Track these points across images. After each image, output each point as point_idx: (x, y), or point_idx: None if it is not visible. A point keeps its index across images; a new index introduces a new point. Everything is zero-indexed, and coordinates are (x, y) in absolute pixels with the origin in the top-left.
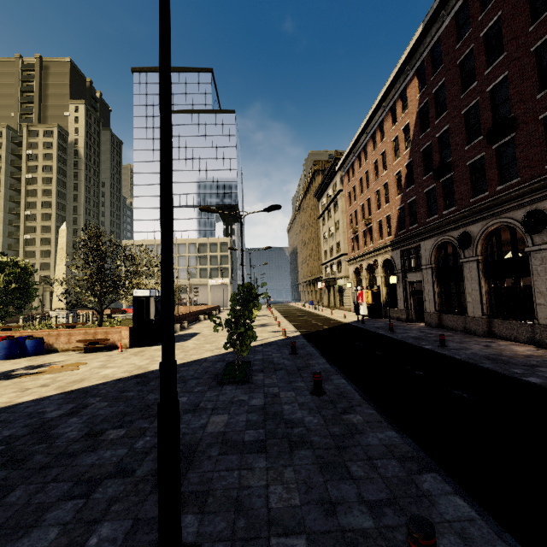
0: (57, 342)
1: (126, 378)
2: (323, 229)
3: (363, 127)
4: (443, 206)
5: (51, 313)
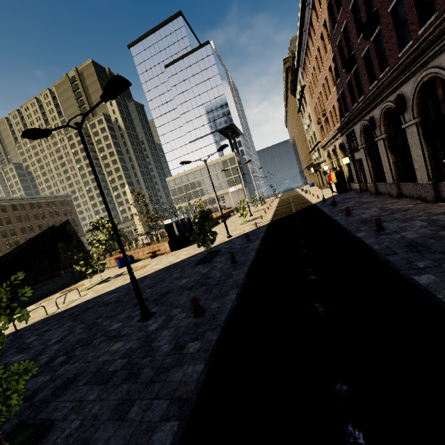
0: (139, 255)
1: (162, 268)
2: (303, 122)
3: (300, 28)
4: (357, 95)
5: (139, 238)
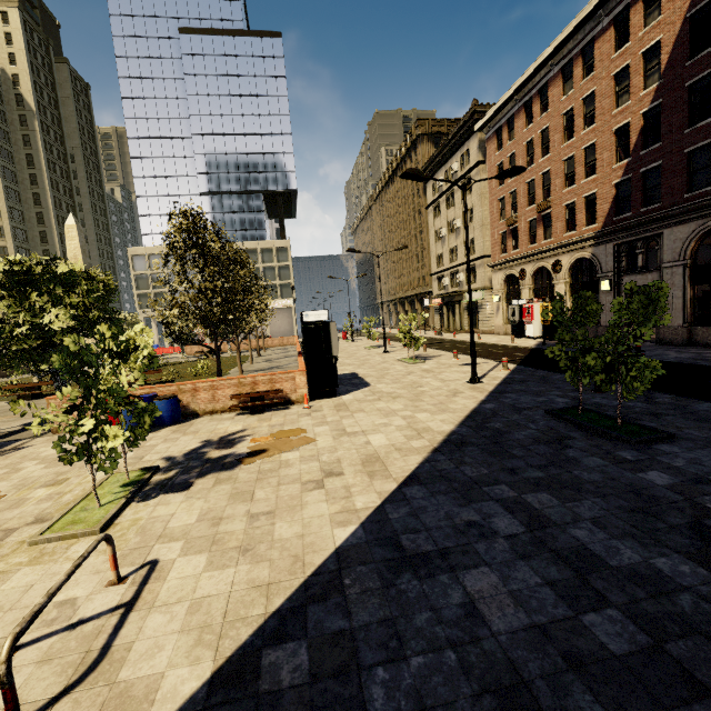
0: (195, 401)
1: (445, 447)
2: (435, 223)
3: (549, 55)
4: None
5: None
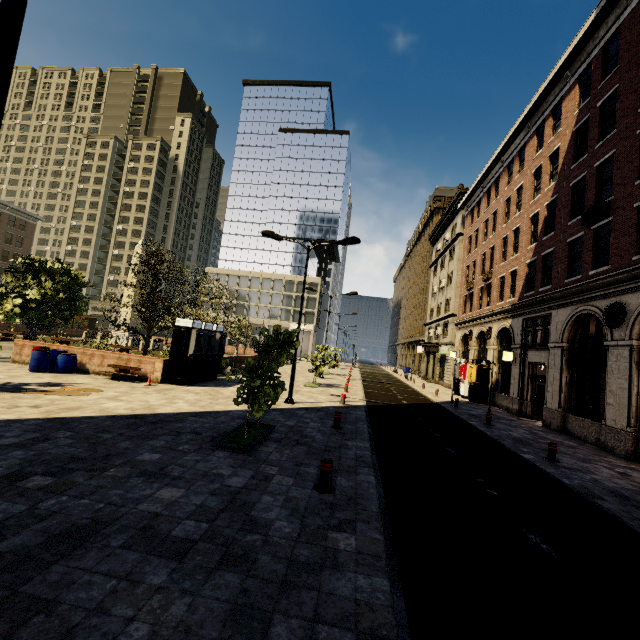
0: (90, 362)
1: (123, 416)
2: (433, 281)
3: (498, 154)
4: (590, 263)
5: (114, 332)
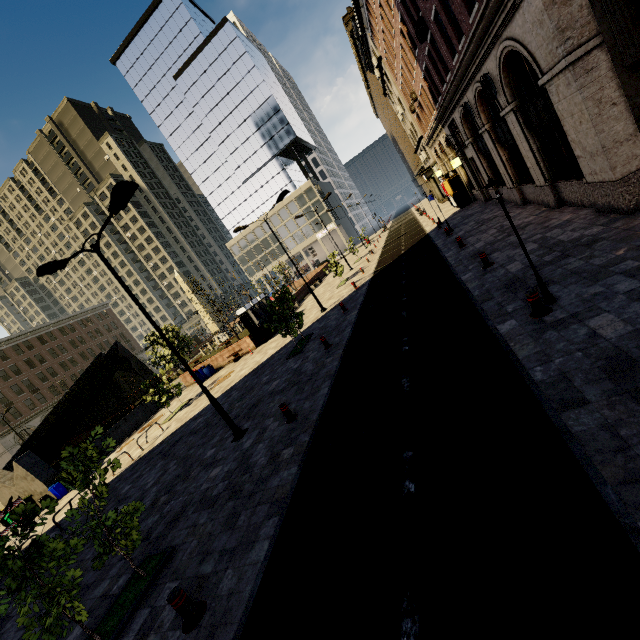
0: (218, 363)
1: (249, 373)
2: (395, 109)
3: None
4: (443, 72)
5: (214, 337)
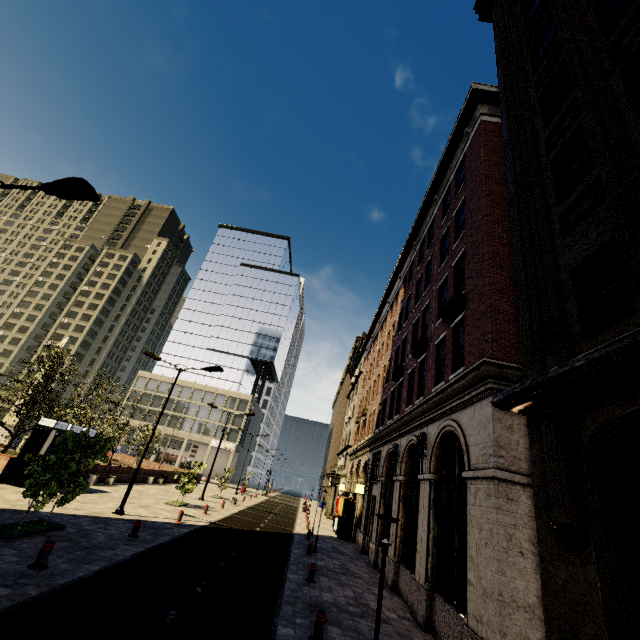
0: None
1: None
2: (347, 411)
3: (376, 316)
4: (395, 410)
5: None
